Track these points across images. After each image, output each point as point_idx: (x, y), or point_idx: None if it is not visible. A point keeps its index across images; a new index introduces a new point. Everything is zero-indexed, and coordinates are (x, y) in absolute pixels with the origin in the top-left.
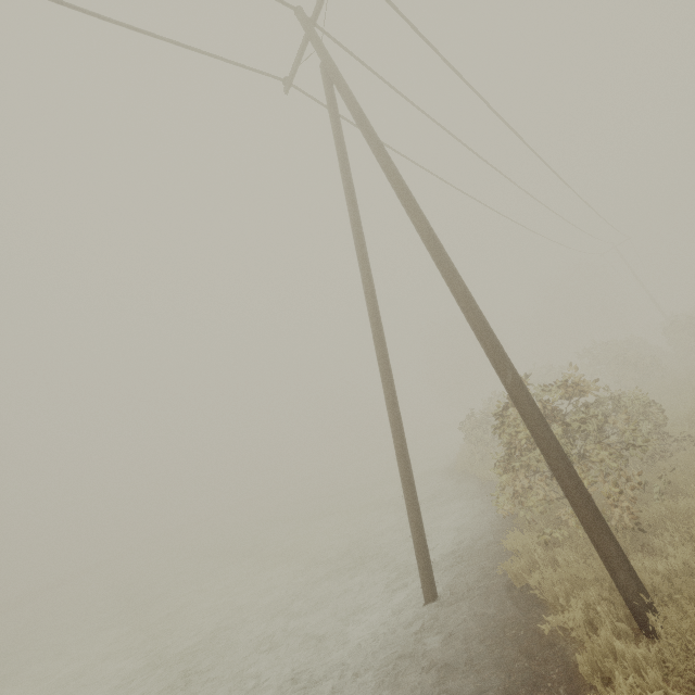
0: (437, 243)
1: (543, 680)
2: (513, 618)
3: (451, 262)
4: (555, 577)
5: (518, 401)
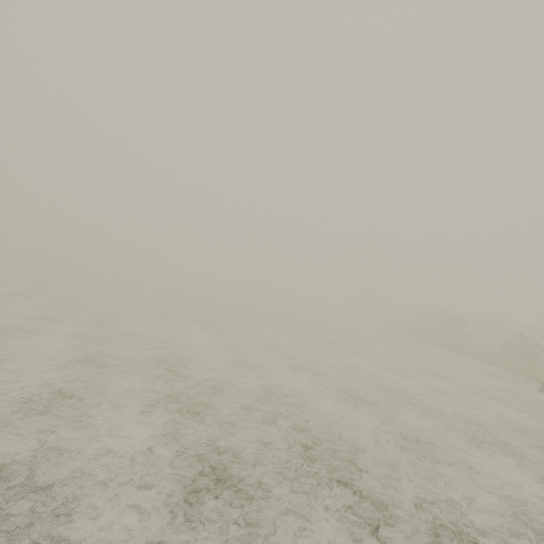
0: None
1: None
2: None
3: None
4: None
5: None
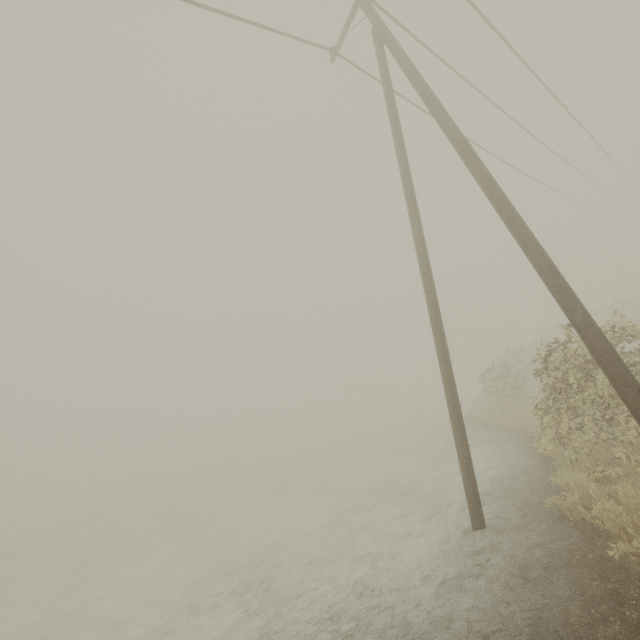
0: (498, 190)
1: (624, 598)
2: (574, 545)
3: (513, 207)
4: (618, 509)
5: (589, 337)
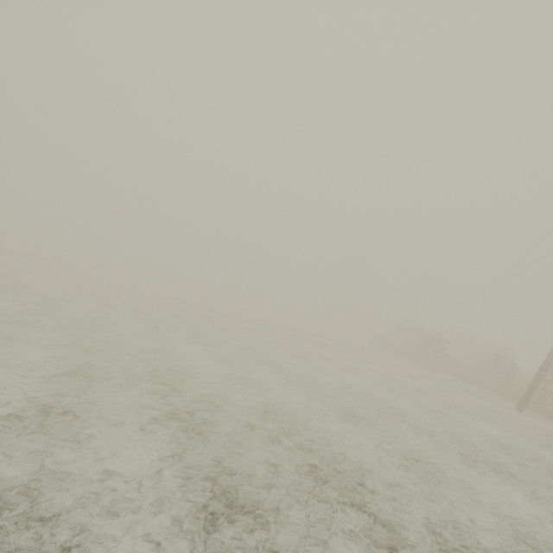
0: None
1: None
2: None
3: None
4: None
5: None
